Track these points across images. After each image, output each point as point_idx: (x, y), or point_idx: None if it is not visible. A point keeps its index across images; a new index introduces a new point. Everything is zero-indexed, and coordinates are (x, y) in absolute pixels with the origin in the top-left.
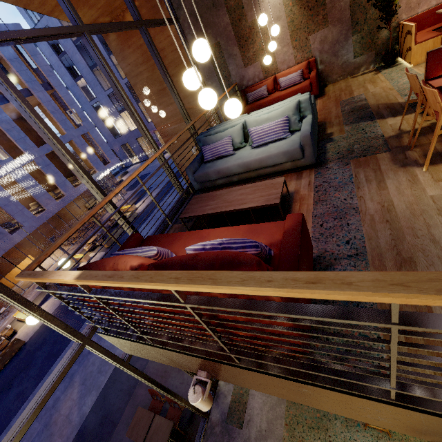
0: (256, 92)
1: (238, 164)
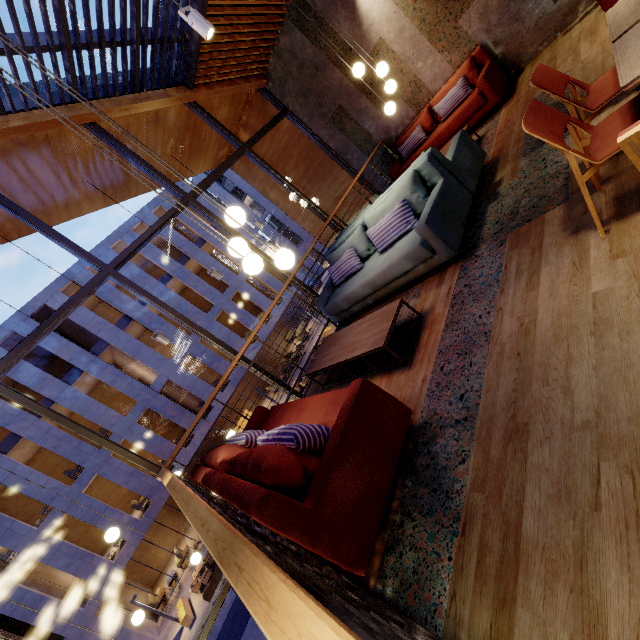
0: (408, 142)
1: (361, 284)
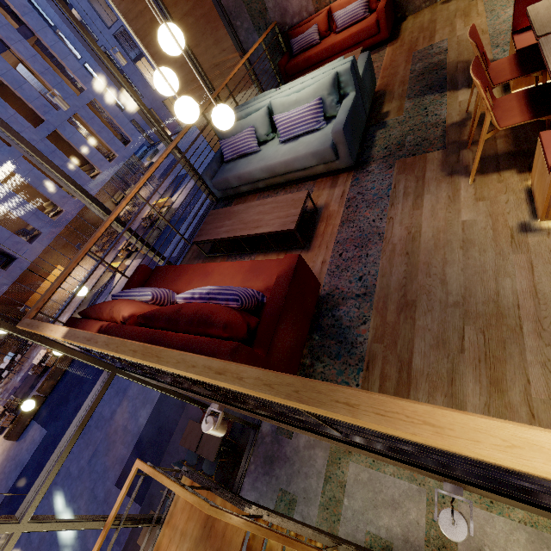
0: (303, 38)
1: (261, 167)
